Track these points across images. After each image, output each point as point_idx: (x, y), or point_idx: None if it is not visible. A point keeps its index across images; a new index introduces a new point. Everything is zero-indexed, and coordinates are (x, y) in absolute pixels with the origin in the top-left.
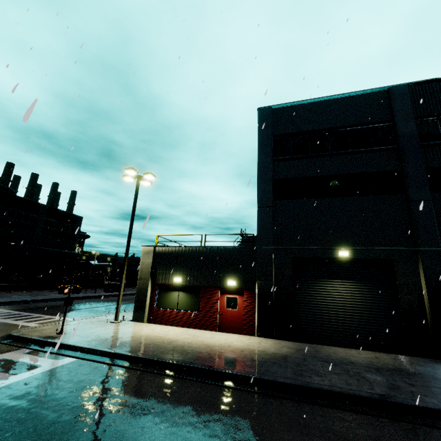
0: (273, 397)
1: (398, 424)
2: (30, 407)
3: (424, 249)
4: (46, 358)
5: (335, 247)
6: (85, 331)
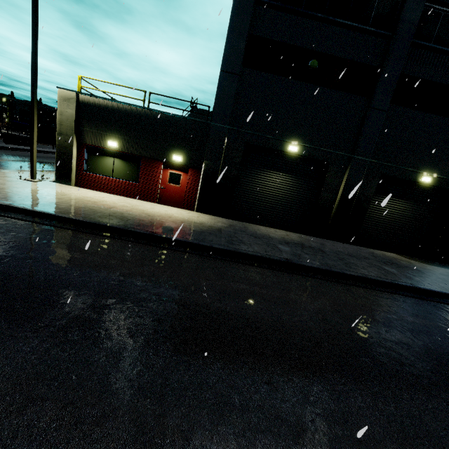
0: (208, 258)
1: (292, 276)
2: None
3: (358, 157)
4: None
5: (289, 141)
6: None
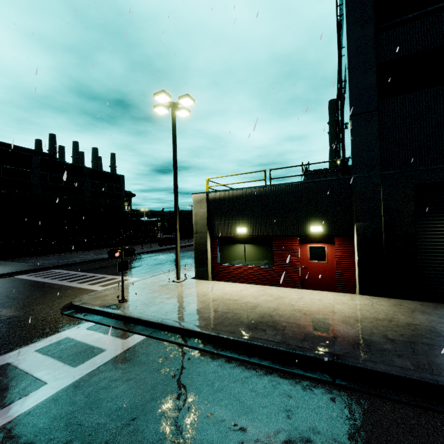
0: None
1: None
2: (91, 442)
3: None
4: (110, 337)
5: None
6: (148, 295)
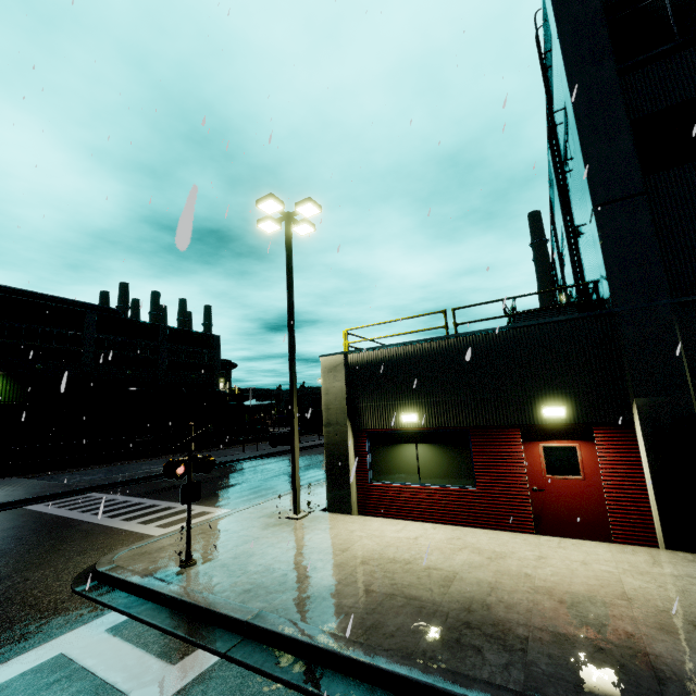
0: None
1: None
2: None
3: None
4: (146, 655)
5: None
6: (238, 548)
